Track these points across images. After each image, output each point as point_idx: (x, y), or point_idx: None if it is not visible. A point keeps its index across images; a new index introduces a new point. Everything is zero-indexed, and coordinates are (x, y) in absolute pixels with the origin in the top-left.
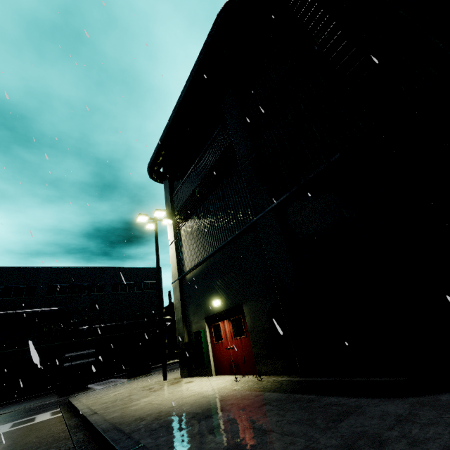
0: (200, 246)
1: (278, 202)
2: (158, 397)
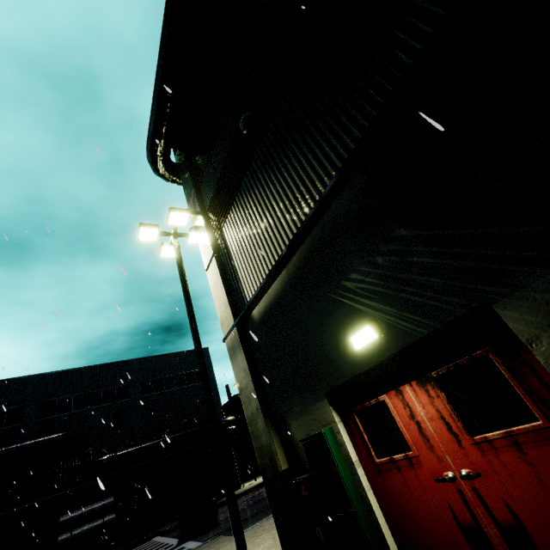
0: (271, 230)
1: None
2: None
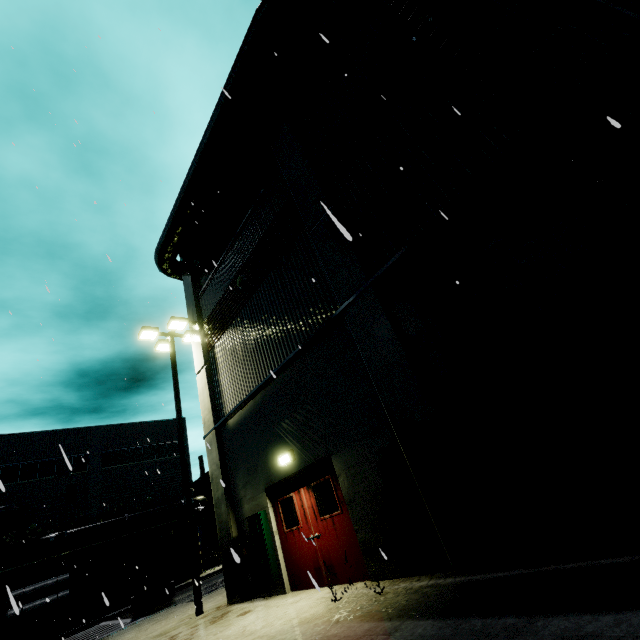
0: (248, 368)
1: (379, 275)
2: None
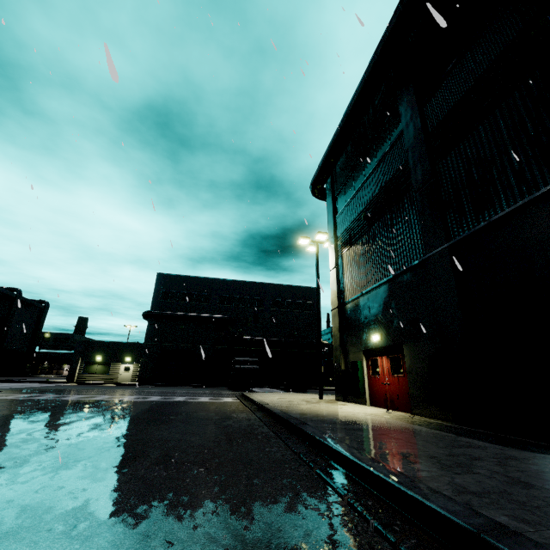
0: (362, 276)
1: (453, 242)
2: (315, 407)
